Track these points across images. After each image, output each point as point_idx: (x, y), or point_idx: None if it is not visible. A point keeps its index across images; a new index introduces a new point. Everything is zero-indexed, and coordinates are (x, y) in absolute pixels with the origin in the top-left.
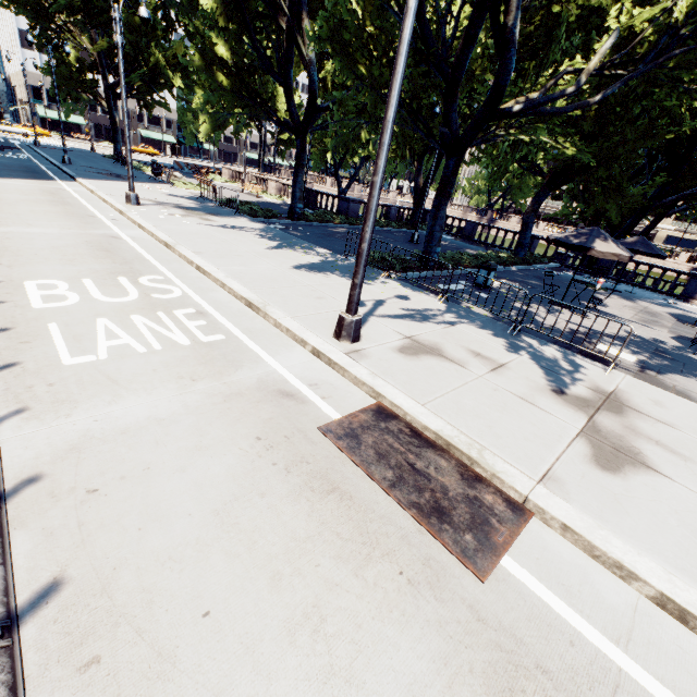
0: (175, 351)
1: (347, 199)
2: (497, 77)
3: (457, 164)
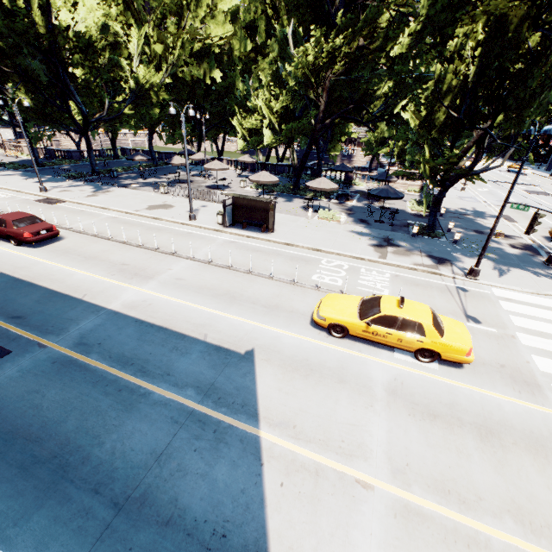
0: (1, 199)
1: (70, 151)
2: (82, 113)
3: (88, 138)
